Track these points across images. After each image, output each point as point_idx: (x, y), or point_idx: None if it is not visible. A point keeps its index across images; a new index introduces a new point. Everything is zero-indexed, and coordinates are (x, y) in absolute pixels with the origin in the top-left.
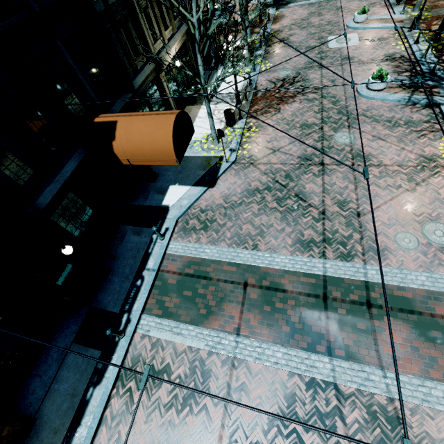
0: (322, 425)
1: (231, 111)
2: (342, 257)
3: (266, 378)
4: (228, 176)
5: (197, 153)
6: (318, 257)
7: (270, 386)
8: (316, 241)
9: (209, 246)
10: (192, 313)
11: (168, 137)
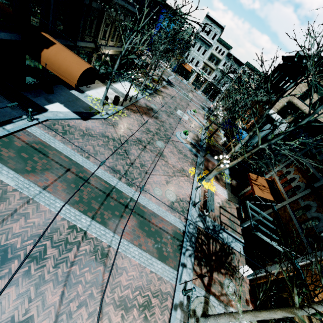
0: (64, 247)
1: (119, 97)
2: (128, 183)
3: (46, 215)
4: (97, 122)
5: (87, 101)
6: (117, 178)
7: (45, 220)
8: (121, 172)
9: (60, 142)
10: (19, 165)
11: (80, 71)
